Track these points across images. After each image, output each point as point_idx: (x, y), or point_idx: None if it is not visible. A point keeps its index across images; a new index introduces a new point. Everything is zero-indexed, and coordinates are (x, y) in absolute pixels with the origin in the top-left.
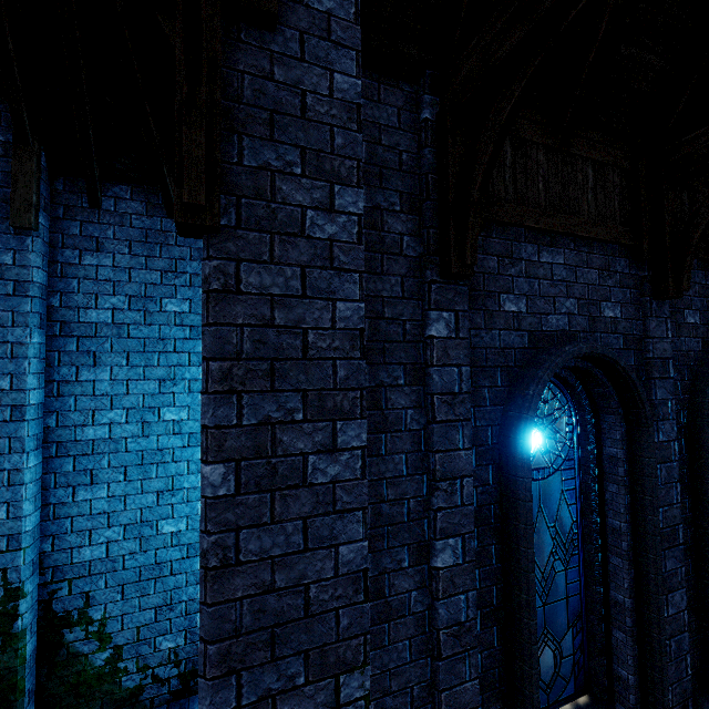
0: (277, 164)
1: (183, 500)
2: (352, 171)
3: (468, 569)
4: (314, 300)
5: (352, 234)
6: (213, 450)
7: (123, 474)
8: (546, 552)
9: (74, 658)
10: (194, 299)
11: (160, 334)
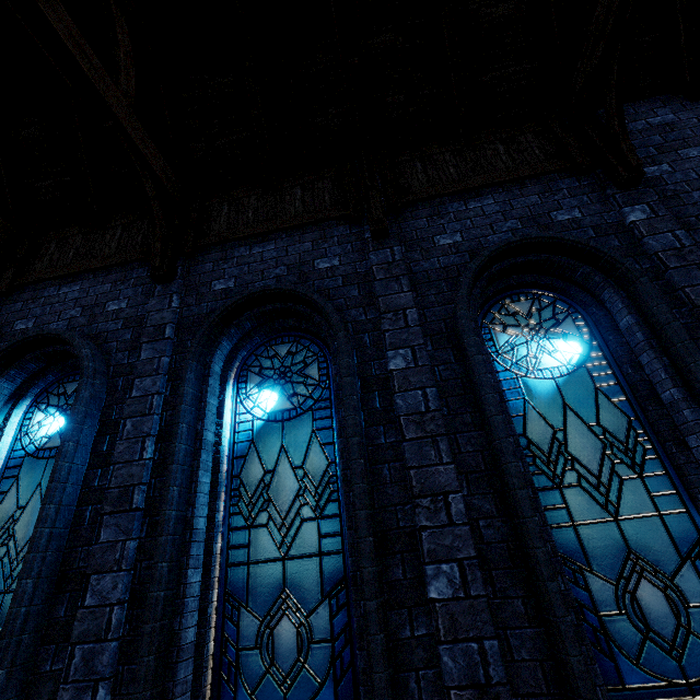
0: None
1: None
2: None
3: None
4: None
5: None
6: None
7: None
8: (31, 531)
9: None
10: None
11: None
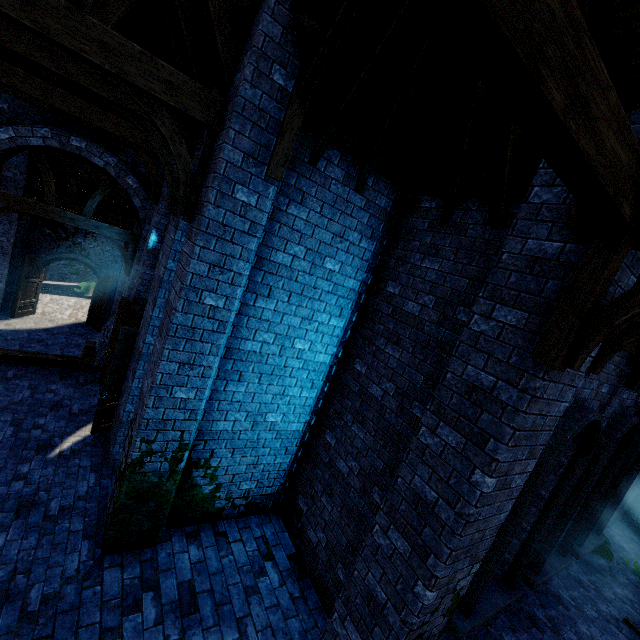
0: None
1: (285, 403)
2: None
3: None
4: (557, 402)
5: (585, 367)
6: (497, 472)
7: (258, 379)
8: None
9: (194, 487)
10: (344, 263)
11: (315, 283)
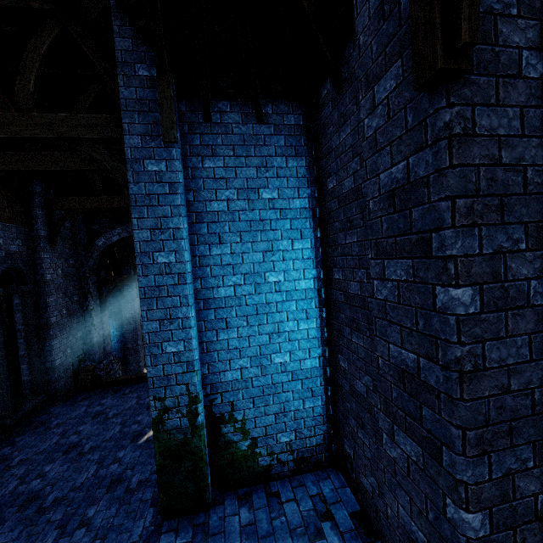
0: (498, 7)
1: (286, 340)
2: None
3: None
4: (530, 139)
5: None
6: (463, 275)
7: (245, 321)
8: None
9: (229, 444)
10: (280, 187)
11: (259, 216)
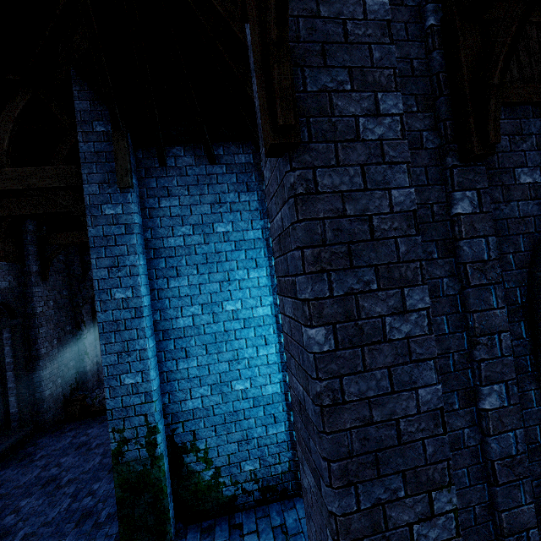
0: (332, 85)
1: (245, 366)
2: (390, 78)
3: (513, 411)
4: (373, 191)
5: (397, 131)
6: (315, 317)
7: (205, 350)
8: None
9: (192, 474)
10: (234, 221)
11: (215, 249)
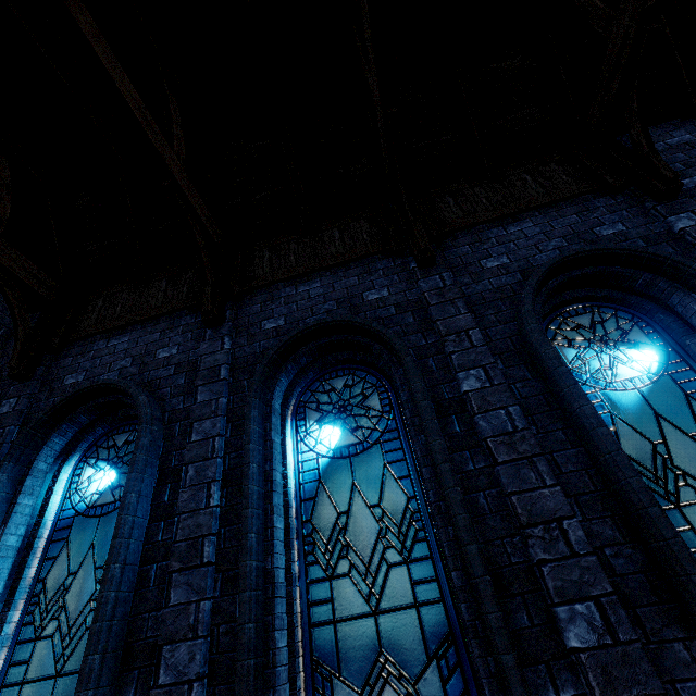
0: None
1: None
2: None
3: None
4: None
5: None
6: None
7: None
8: (84, 600)
9: None
10: None
11: None
